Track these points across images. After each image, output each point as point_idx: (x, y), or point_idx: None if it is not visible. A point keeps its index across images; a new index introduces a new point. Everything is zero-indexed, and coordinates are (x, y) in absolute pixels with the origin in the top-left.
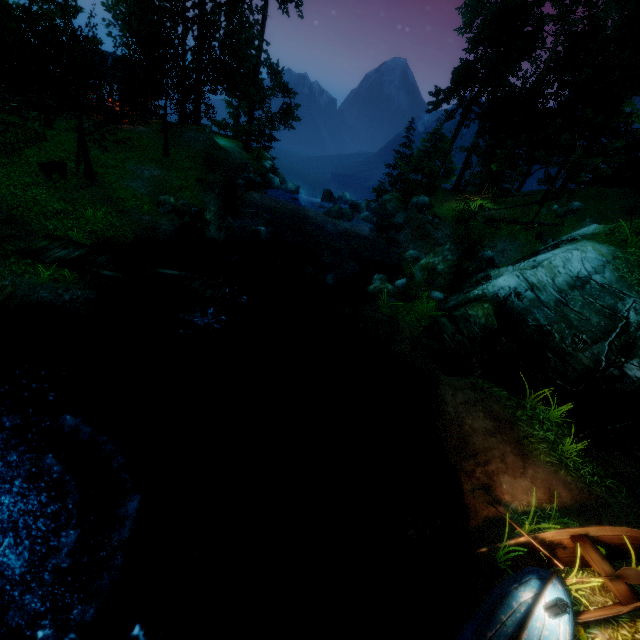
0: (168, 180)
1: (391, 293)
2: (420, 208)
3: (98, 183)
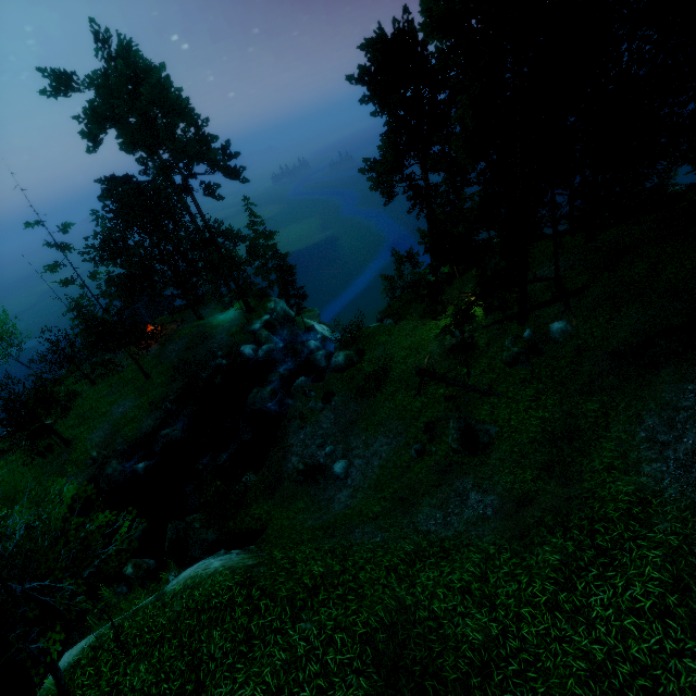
0: (128, 414)
1: (130, 577)
2: (304, 391)
3: (70, 448)
